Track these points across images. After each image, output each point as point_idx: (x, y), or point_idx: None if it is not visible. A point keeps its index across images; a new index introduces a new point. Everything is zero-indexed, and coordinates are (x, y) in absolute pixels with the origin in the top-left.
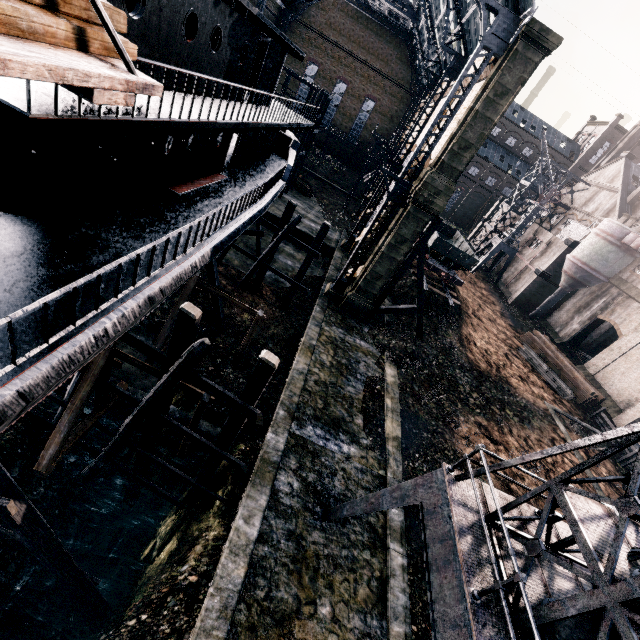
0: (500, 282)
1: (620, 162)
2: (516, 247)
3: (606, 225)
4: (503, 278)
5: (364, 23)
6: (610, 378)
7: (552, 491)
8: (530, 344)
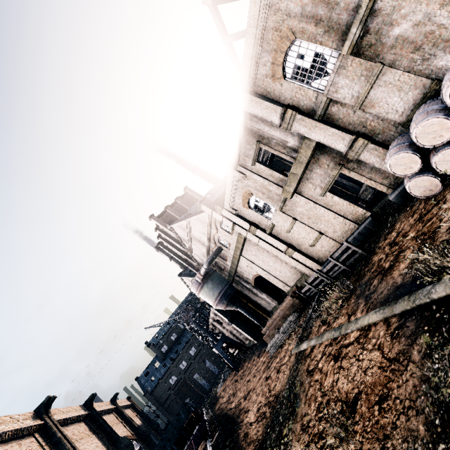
0: (248, 344)
1: (182, 278)
2: (225, 331)
3: (193, 291)
4: (245, 341)
5: None
6: (287, 278)
7: None
8: (271, 338)
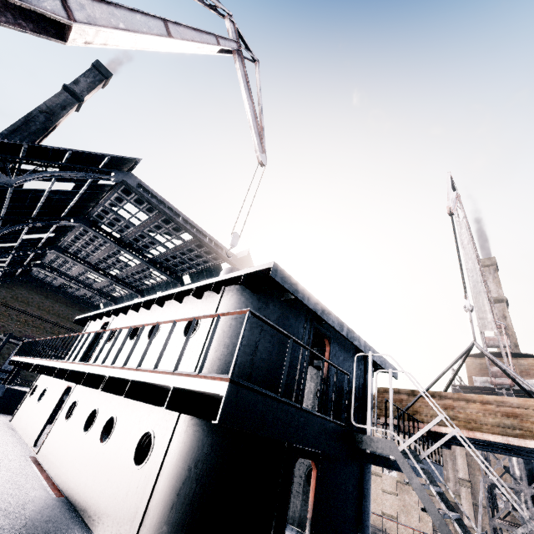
0: None
1: None
2: None
3: None
4: None
5: (54, 298)
6: None
7: (494, 525)
8: None
